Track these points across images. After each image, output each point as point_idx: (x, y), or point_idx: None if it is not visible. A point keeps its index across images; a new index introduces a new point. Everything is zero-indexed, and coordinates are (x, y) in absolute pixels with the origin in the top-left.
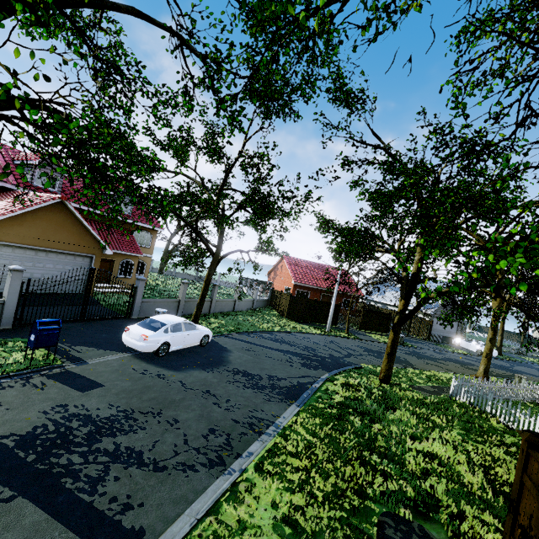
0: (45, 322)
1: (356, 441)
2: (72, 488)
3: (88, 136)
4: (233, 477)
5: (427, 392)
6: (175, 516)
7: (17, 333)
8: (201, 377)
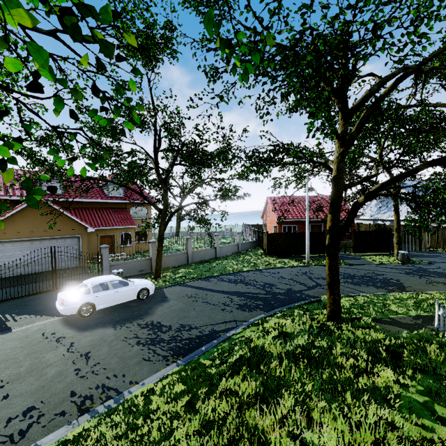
0: None
1: (198, 426)
2: None
3: None
4: None
5: (400, 327)
6: None
7: None
8: (100, 336)
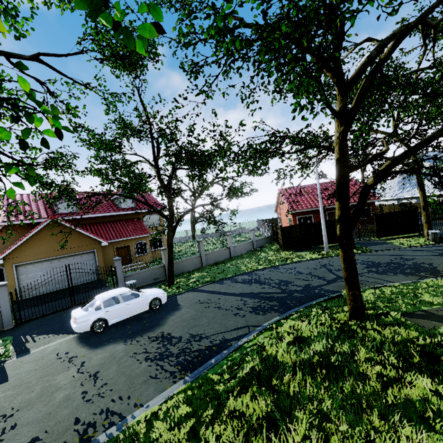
0: None
1: None
2: None
3: None
4: None
5: (437, 321)
6: None
7: (10, 332)
8: (110, 353)
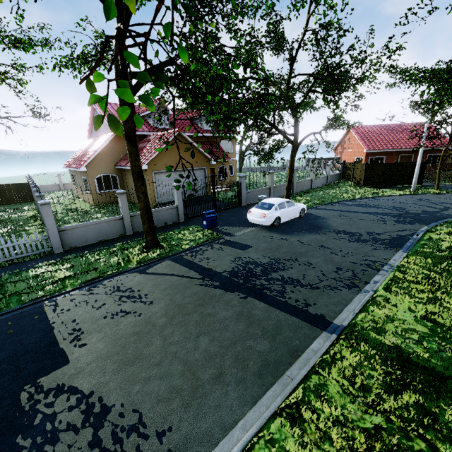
0: (208, 213)
1: None
2: (271, 295)
3: (243, 71)
4: (369, 294)
5: None
6: (339, 311)
7: (189, 223)
8: (312, 237)
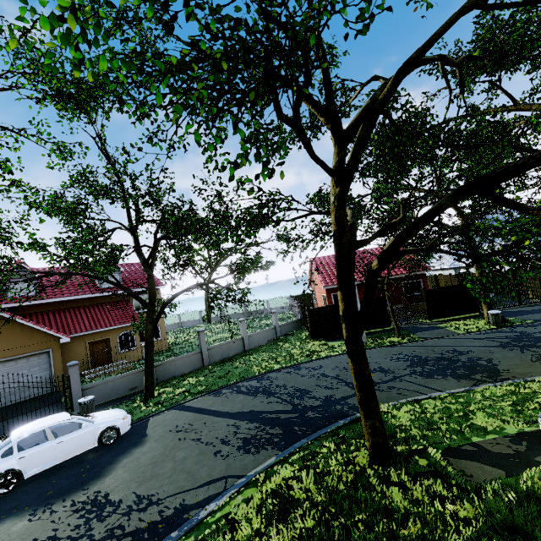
0: None
1: None
2: None
3: None
4: None
5: (490, 465)
6: None
7: None
8: None
